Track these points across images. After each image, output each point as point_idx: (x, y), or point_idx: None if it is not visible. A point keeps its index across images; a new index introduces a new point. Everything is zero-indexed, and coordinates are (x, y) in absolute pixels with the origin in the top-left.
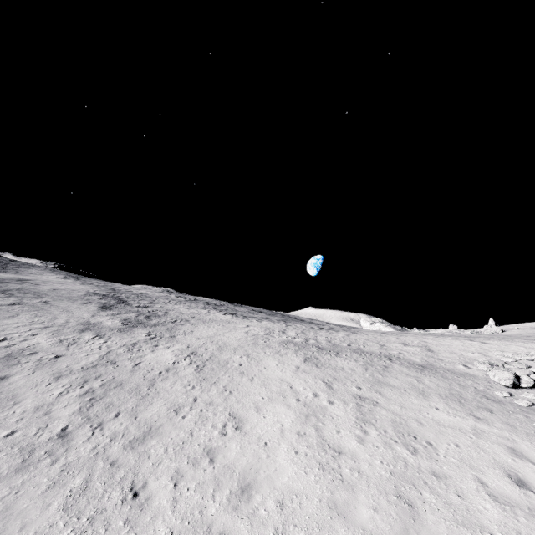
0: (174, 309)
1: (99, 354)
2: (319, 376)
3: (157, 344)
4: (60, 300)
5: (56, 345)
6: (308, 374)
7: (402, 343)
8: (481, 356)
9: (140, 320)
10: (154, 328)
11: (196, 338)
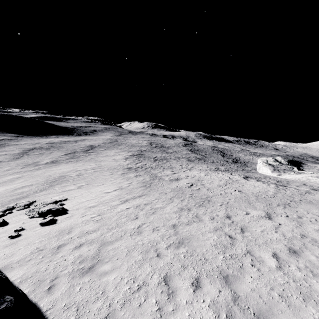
0: (102, 153)
1: (2, 174)
2: (0, 193)
3: (25, 172)
4: (60, 151)
5: (3, 170)
6: (2, 191)
7: (88, 184)
8: (51, 199)
9: (59, 160)
10: (49, 165)
11: (45, 170)
